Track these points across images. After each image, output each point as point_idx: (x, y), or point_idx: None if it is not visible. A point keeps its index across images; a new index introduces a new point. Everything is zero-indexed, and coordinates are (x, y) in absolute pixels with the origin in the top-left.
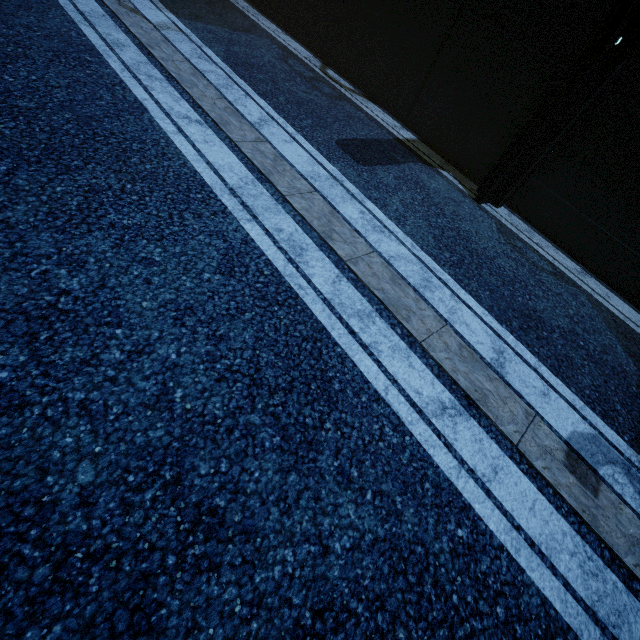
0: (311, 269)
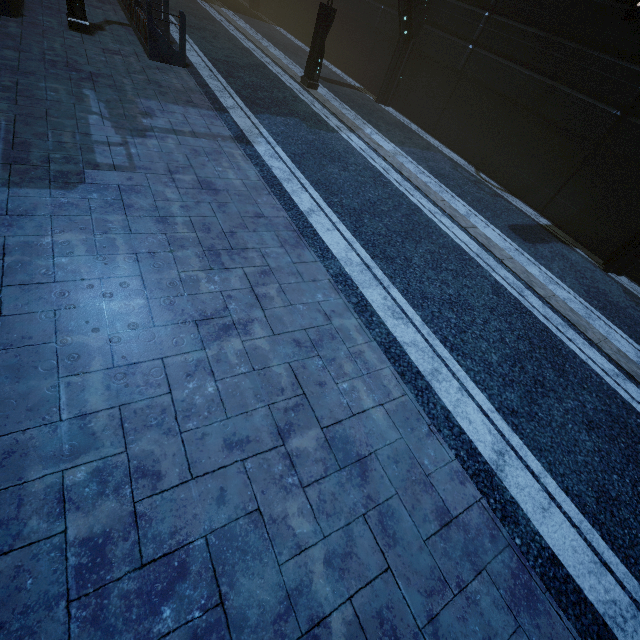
0: (530, 299)
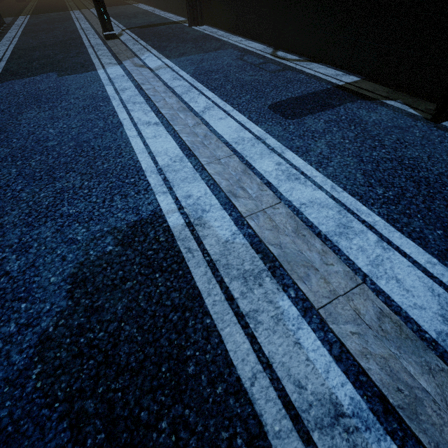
0: (206, 230)
